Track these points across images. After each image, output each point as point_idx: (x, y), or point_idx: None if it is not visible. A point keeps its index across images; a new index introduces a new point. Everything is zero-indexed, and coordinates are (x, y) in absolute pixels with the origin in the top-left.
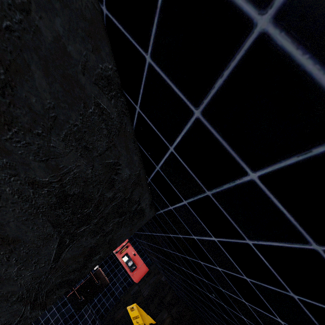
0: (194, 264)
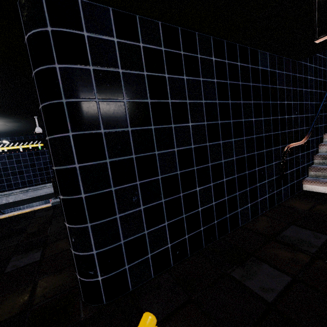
0: (299, 92)
